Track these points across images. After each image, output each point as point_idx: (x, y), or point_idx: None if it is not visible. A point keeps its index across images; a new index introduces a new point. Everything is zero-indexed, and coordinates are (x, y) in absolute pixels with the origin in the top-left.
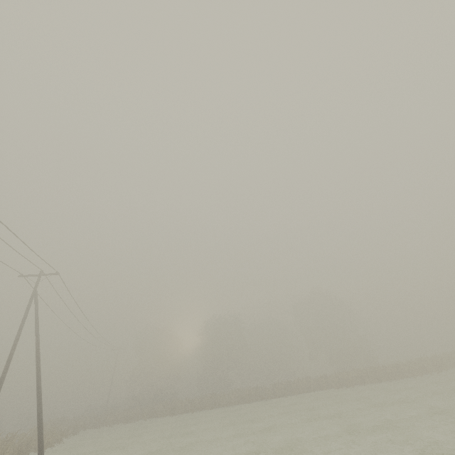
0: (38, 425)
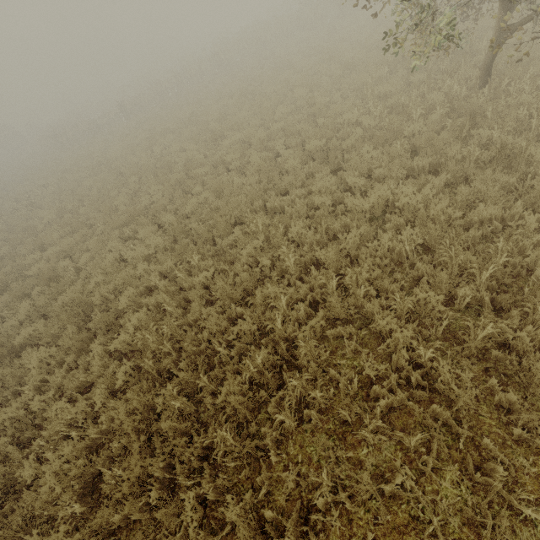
0: None
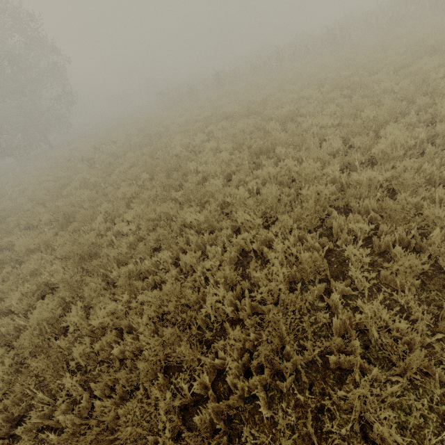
0: None
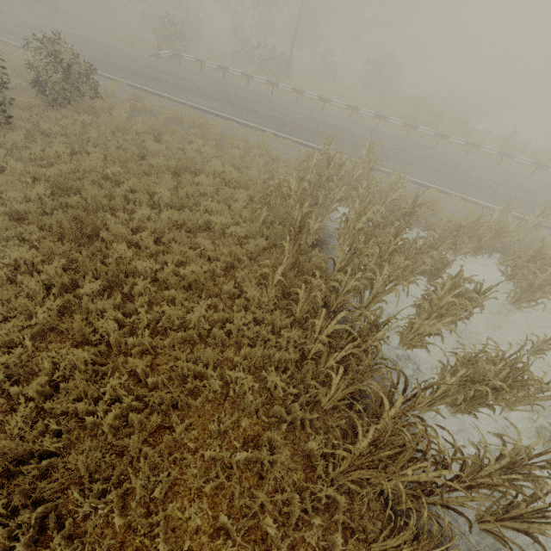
0: None
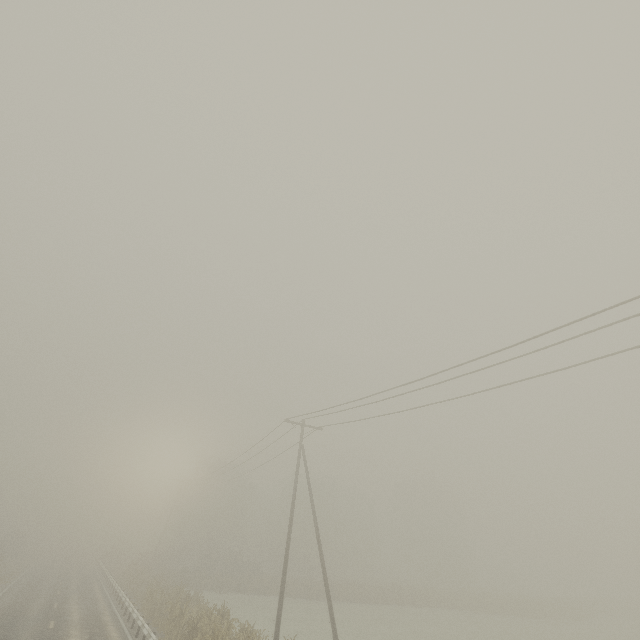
0: (330, 604)
